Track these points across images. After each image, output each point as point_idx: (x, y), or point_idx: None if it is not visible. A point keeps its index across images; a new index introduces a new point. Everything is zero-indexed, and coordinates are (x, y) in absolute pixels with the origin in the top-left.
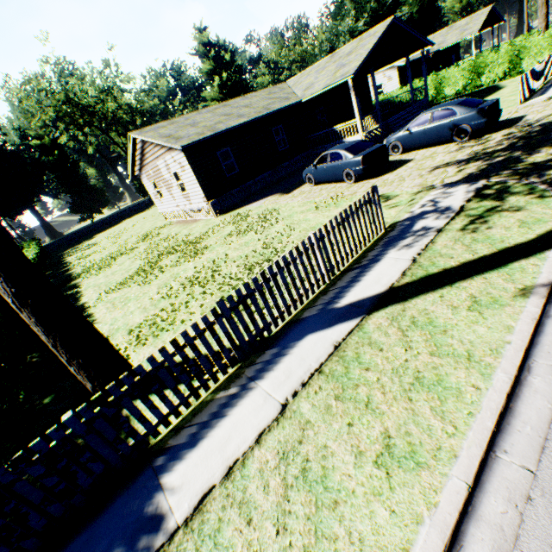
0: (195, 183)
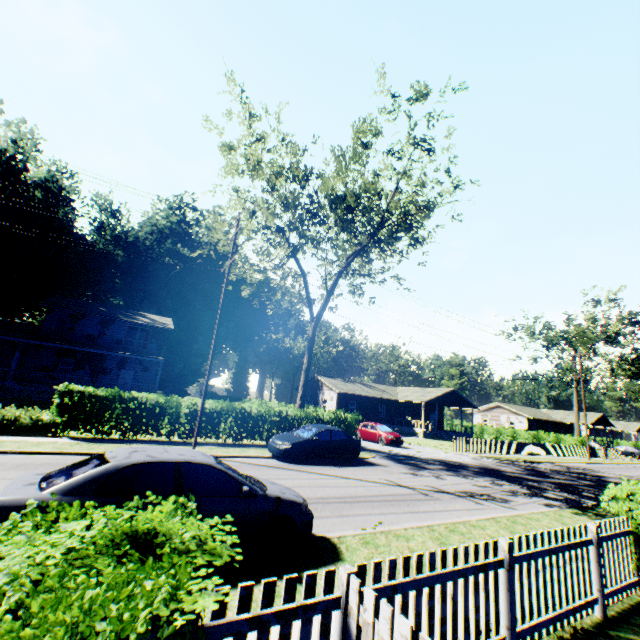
0: (524, 428)
